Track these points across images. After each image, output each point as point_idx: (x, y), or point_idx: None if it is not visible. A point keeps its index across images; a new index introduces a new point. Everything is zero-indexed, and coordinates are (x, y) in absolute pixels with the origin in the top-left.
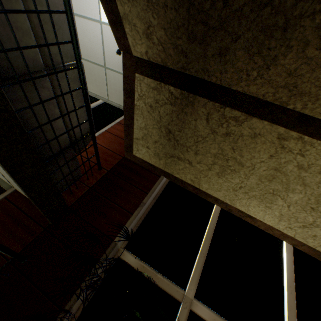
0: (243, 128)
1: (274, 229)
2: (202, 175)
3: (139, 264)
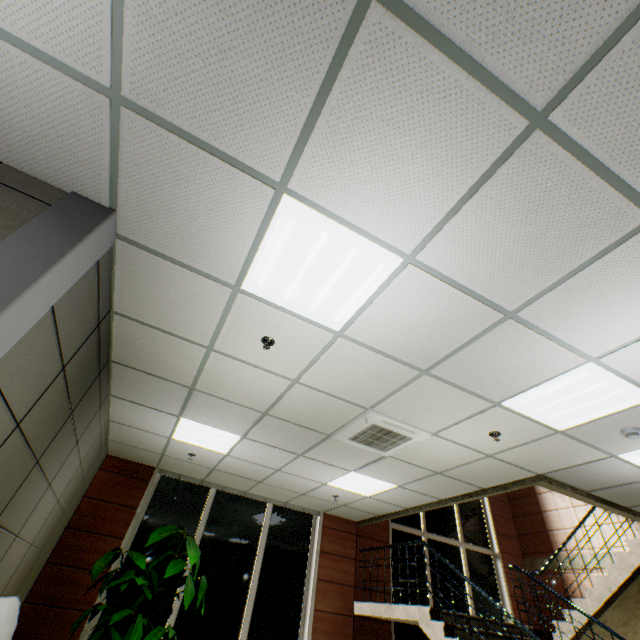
0: None
1: None
2: None
3: None
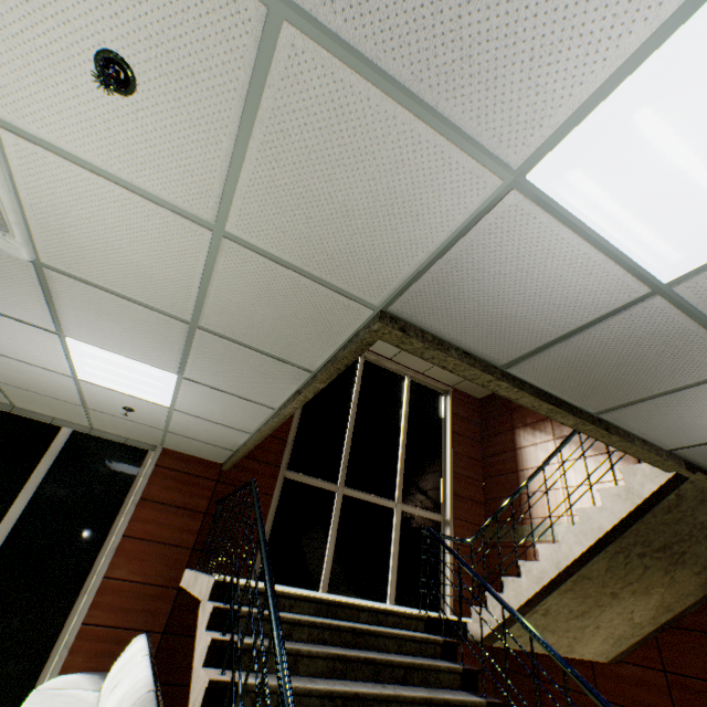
0: None
1: None
2: None
3: None
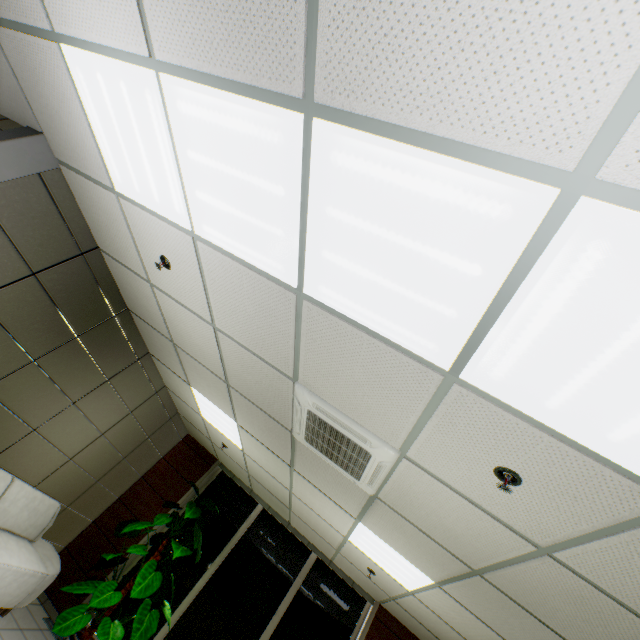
0: None
1: None
2: None
3: None
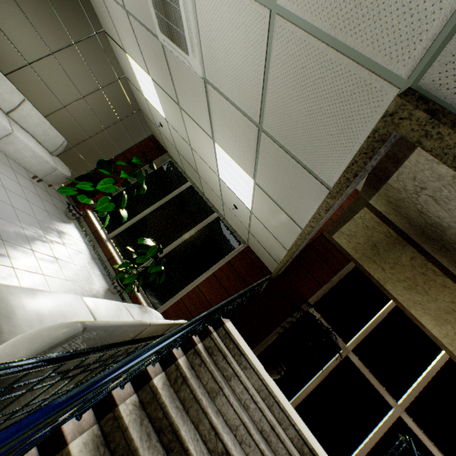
0: (437, 278)
1: (437, 339)
2: (390, 280)
3: (320, 318)
